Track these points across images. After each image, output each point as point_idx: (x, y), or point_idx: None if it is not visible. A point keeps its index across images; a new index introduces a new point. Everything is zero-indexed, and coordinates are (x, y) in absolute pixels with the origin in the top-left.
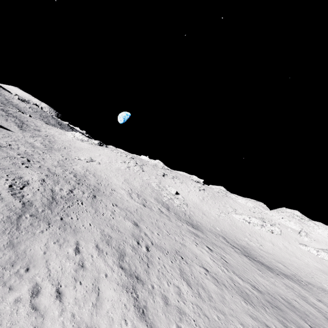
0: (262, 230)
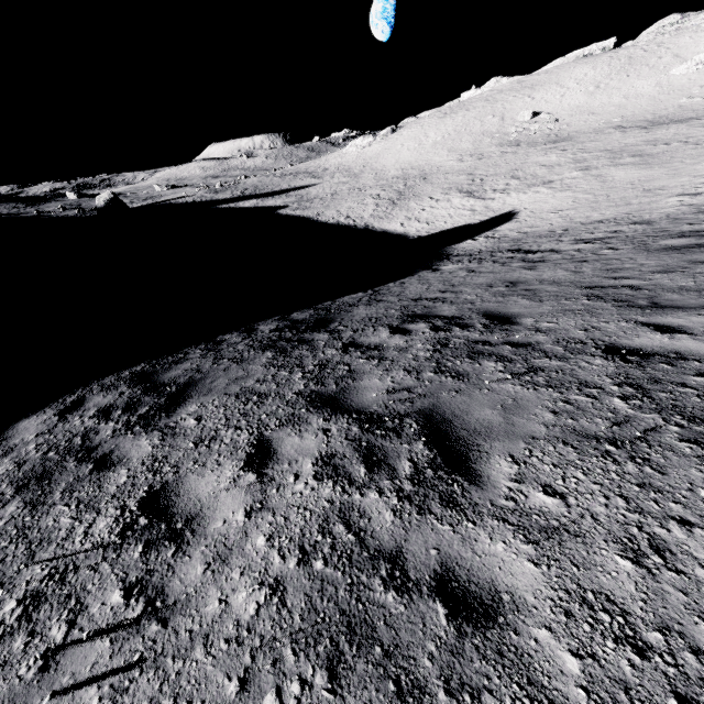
0: None
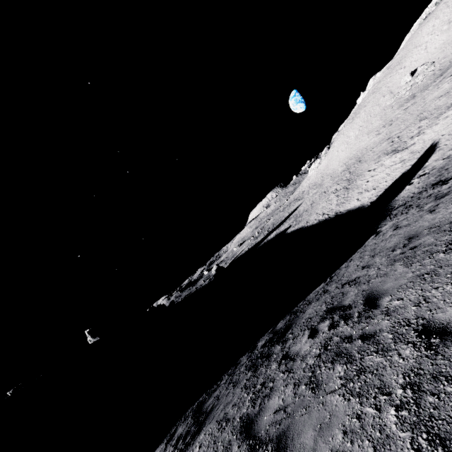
0: None
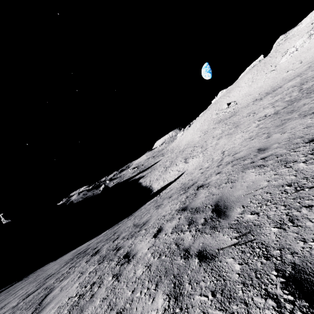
0: (313, 39)
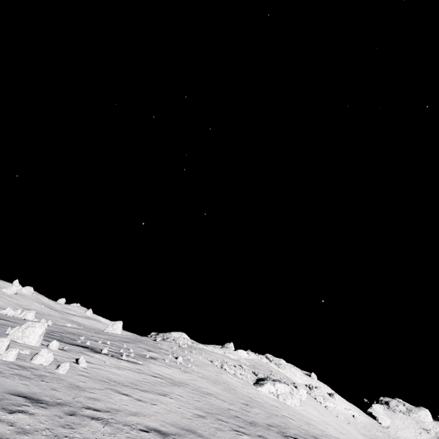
0: None
